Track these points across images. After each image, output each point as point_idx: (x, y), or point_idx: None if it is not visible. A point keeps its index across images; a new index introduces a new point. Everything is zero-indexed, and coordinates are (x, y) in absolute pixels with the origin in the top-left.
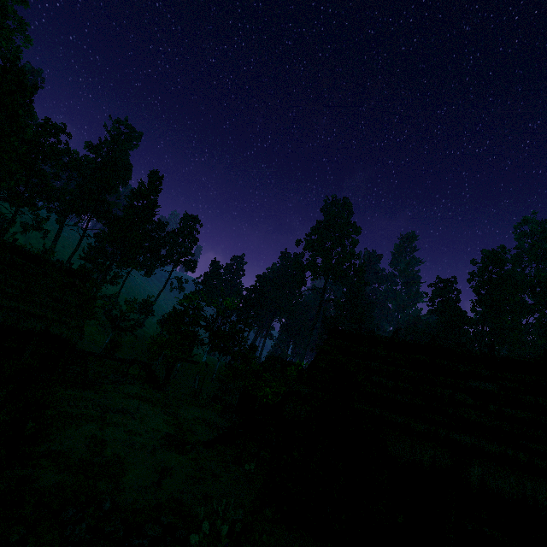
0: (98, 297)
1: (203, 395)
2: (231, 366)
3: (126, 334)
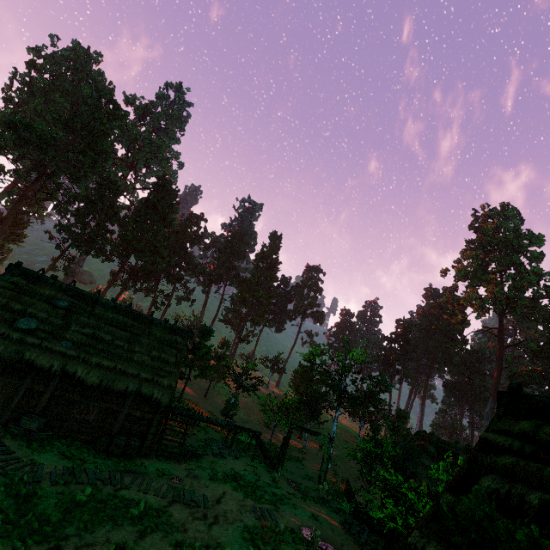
0: (228, 356)
1: (324, 483)
2: (370, 439)
3: (249, 394)
